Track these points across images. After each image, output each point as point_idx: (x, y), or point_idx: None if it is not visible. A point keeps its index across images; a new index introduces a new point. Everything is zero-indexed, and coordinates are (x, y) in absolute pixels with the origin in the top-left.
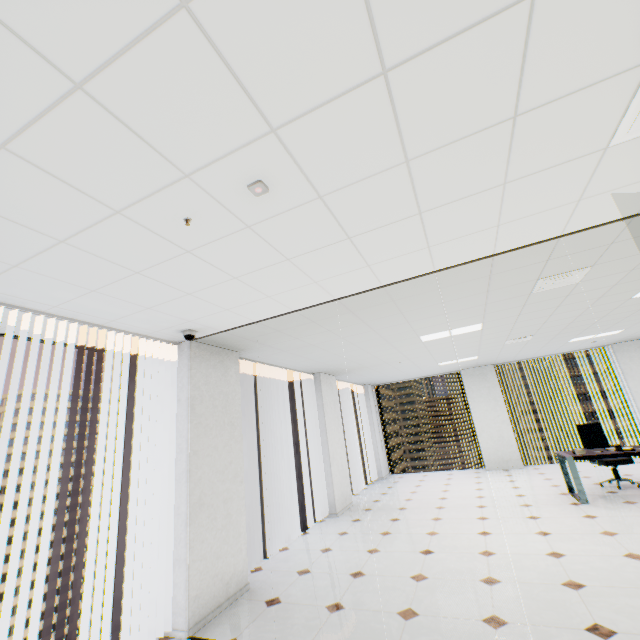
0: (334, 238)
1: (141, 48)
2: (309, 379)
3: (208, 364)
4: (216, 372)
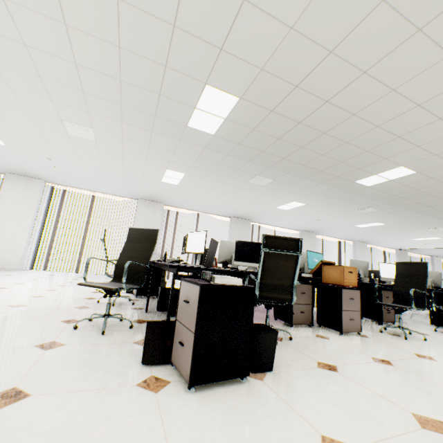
0: (436, 245)
1: (417, 242)
2: (428, 257)
3: (401, 254)
4: (402, 255)
